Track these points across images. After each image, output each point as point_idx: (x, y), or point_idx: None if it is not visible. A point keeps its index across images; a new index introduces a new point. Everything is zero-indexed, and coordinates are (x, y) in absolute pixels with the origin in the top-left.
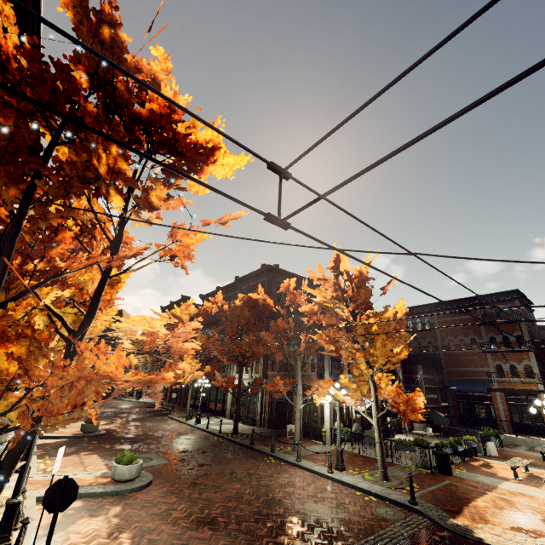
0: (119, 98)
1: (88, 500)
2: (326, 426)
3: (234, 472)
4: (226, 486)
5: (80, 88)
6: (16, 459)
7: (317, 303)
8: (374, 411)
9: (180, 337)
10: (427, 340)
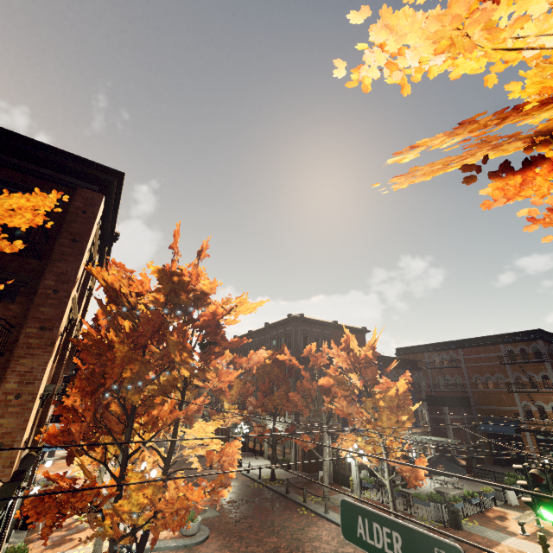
0: (182, 302)
1: (166, 552)
2: (353, 474)
3: (272, 524)
4: (266, 540)
5: (164, 317)
6: (144, 546)
7: (333, 376)
8: (386, 473)
9: (228, 456)
10: (454, 376)
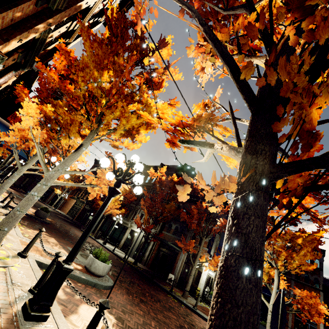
0: None
1: (74, 282)
2: (200, 286)
3: (159, 300)
4: (167, 313)
5: None
6: None
7: None
8: (273, 298)
9: None
10: None
